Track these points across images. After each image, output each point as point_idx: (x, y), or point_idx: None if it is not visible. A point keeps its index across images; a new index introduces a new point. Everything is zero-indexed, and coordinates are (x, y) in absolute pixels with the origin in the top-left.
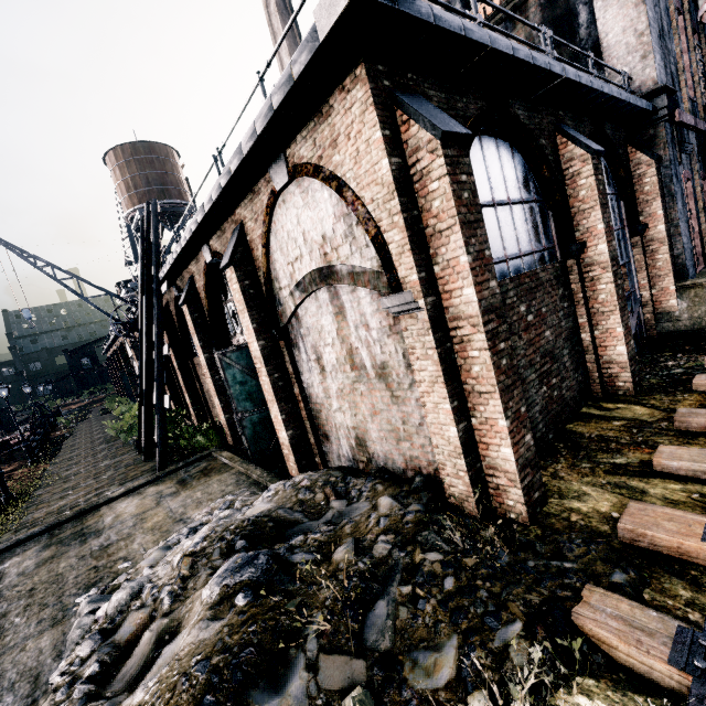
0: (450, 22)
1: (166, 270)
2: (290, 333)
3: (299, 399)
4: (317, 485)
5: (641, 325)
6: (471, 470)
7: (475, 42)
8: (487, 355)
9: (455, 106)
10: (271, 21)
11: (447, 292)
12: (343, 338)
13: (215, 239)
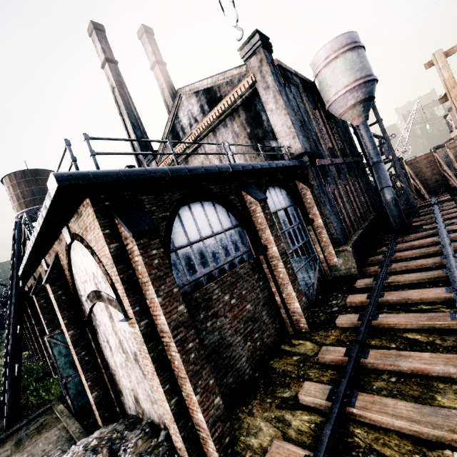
0: (137, 174)
1: (20, 272)
2: (92, 322)
3: (101, 367)
4: (101, 444)
5: (323, 274)
6: (183, 431)
7: (159, 177)
8: (178, 356)
9: (162, 199)
10: (117, 100)
11: (155, 316)
12: (115, 332)
13: (47, 257)
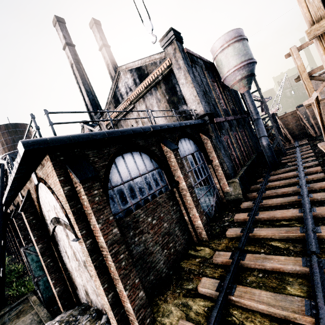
0: (83, 138)
1: (3, 201)
2: (55, 238)
3: (62, 269)
4: None
5: (219, 198)
6: (117, 315)
7: (99, 138)
8: (113, 264)
9: (102, 152)
10: (74, 72)
11: (96, 236)
12: (71, 246)
13: (22, 191)
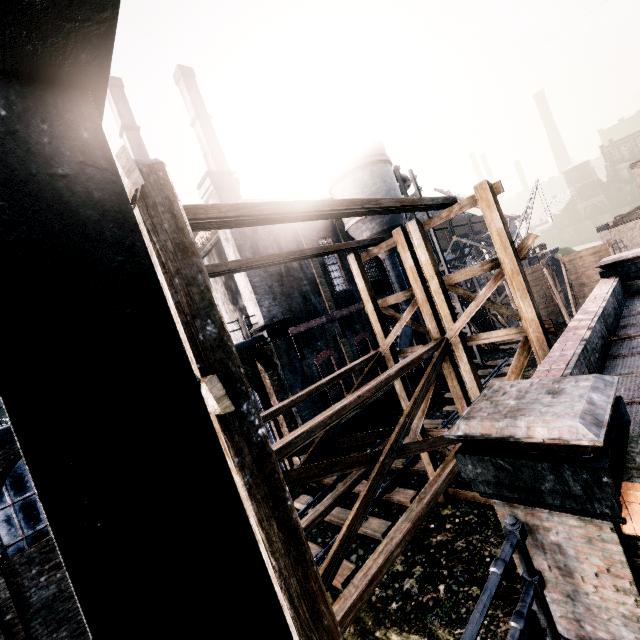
0: None
1: None
2: None
3: None
4: None
5: None
6: None
7: None
8: None
9: None
10: None
11: None
12: None
13: None
